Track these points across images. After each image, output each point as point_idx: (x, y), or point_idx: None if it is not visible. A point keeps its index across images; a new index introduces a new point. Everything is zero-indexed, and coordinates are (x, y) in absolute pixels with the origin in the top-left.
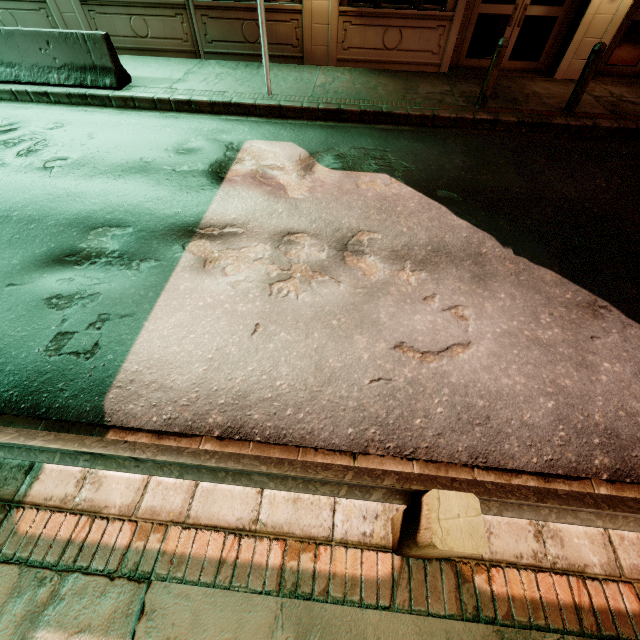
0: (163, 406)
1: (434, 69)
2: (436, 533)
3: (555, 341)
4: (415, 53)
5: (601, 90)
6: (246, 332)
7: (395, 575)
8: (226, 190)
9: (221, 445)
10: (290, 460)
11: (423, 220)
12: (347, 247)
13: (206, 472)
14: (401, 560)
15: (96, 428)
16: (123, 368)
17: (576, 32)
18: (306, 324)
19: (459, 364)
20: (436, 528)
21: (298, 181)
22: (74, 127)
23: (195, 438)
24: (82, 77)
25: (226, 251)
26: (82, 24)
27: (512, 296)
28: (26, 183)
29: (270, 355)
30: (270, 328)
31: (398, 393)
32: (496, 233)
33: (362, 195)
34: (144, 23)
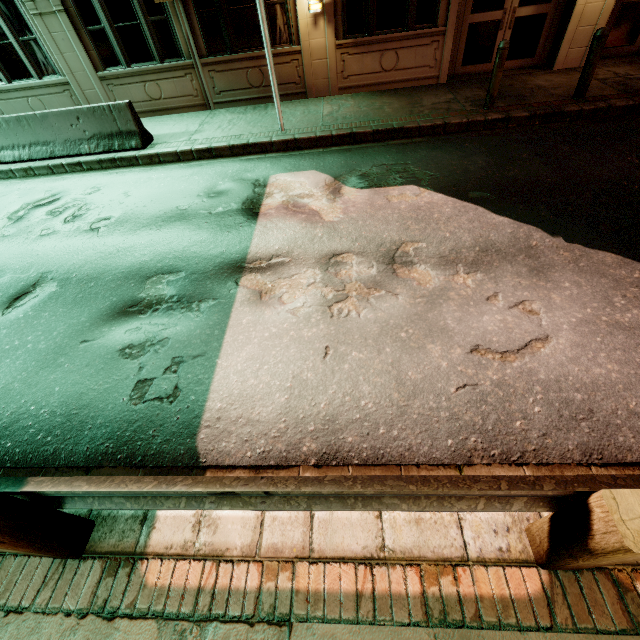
0: (255, 440)
1: (433, 81)
2: (626, 536)
3: (637, 323)
4: (413, 70)
5: (604, 73)
6: (318, 356)
7: (547, 591)
8: (263, 224)
9: (320, 473)
10: (433, 476)
11: (463, 223)
12: (395, 260)
13: (334, 500)
14: (548, 574)
15: (193, 470)
16: (207, 407)
17: (569, 23)
18: (375, 340)
19: (543, 359)
20: (624, 530)
21: (330, 205)
22: (110, 189)
23: (292, 469)
24: (110, 143)
25: (278, 281)
26: (102, 97)
27: (577, 284)
28: (78, 246)
29: (347, 376)
30: (340, 349)
31: (488, 397)
32: (541, 224)
33: (395, 208)
34: (157, 87)
